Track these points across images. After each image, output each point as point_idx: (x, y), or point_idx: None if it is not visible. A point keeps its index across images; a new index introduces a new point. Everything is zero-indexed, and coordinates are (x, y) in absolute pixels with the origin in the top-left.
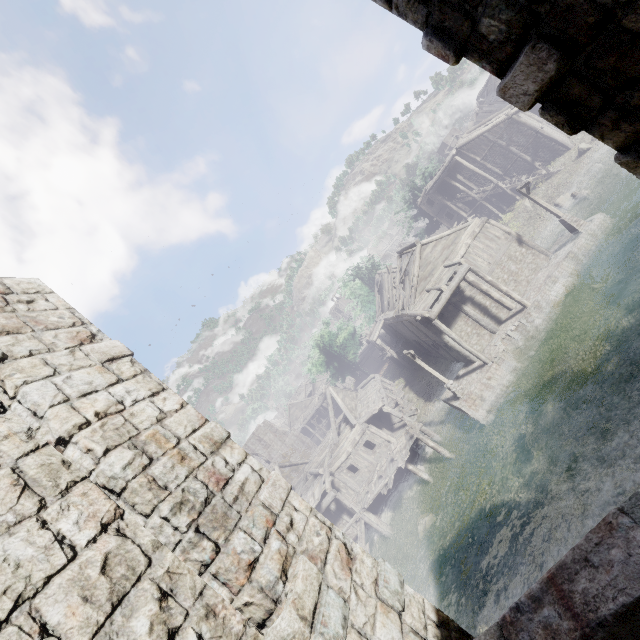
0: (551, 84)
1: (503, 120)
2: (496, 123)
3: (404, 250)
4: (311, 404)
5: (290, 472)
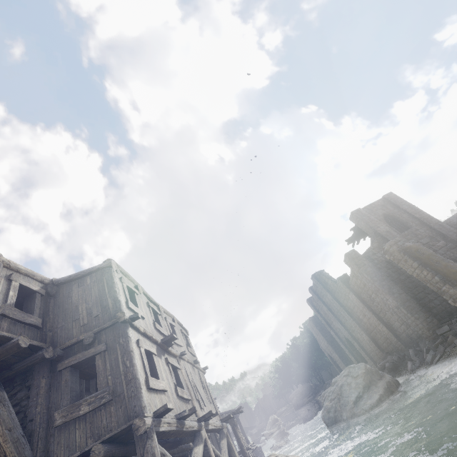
0: (319, 328)
1: None
2: None
3: None
4: None
5: None
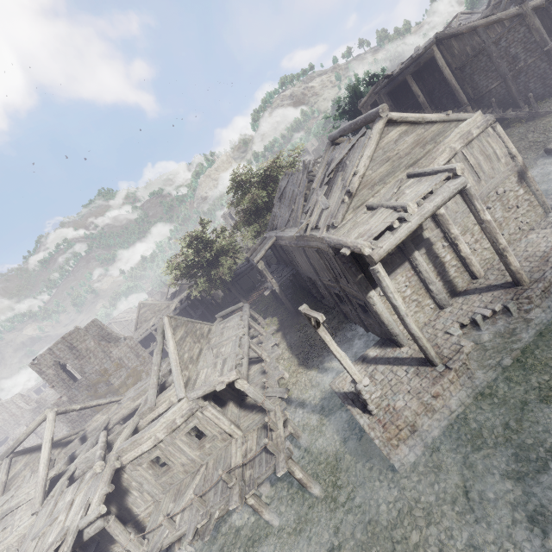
0: None
1: (513, 14)
2: (502, 15)
3: (346, 130)
4: (167, 309)
5: (106, 393)
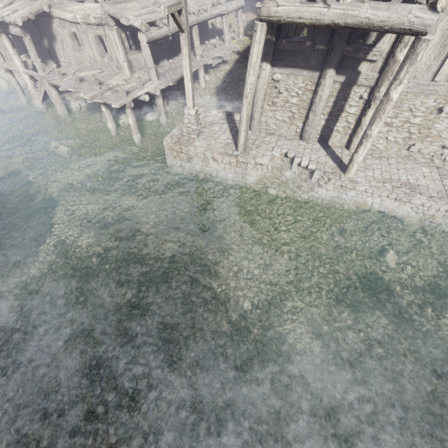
0: None
1: None
2: None
3: None
4: None
5: None
